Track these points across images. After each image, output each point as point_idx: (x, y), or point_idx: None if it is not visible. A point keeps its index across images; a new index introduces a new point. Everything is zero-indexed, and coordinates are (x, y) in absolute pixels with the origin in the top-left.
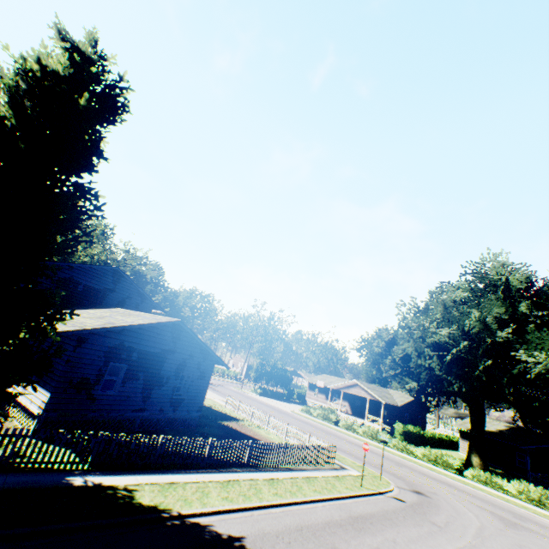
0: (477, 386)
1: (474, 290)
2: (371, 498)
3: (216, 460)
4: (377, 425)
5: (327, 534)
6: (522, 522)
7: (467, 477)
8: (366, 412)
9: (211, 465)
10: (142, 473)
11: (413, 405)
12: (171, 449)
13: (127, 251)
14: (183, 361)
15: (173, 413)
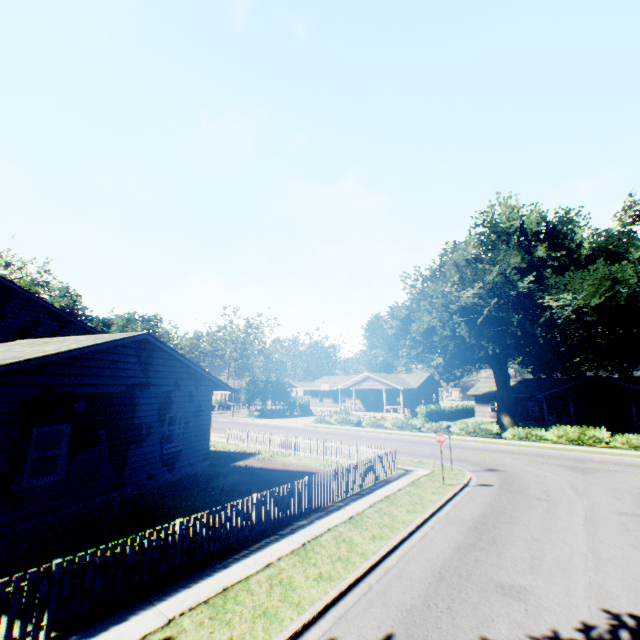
0: (510, 344)
1: (486, 243)
2: (463, 496)
3: (269, 521)
4: (398, 414)
5: (473, 568)
6: (586, 465)
7: (507, 438)
8: (384, 403)
9: (264, 531)
10: (164, 595)
11: (426, 384)
12: (199, 536)
13: (8, 265)
14: (165, 397)
15: (170, 476)
